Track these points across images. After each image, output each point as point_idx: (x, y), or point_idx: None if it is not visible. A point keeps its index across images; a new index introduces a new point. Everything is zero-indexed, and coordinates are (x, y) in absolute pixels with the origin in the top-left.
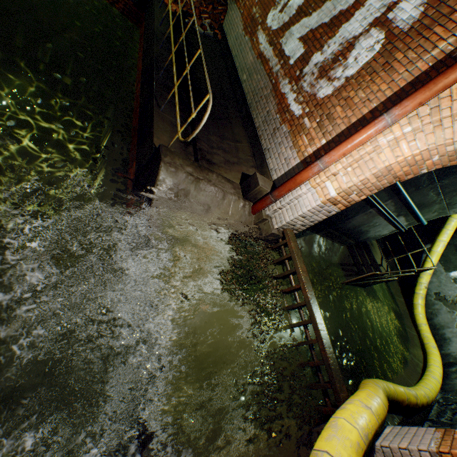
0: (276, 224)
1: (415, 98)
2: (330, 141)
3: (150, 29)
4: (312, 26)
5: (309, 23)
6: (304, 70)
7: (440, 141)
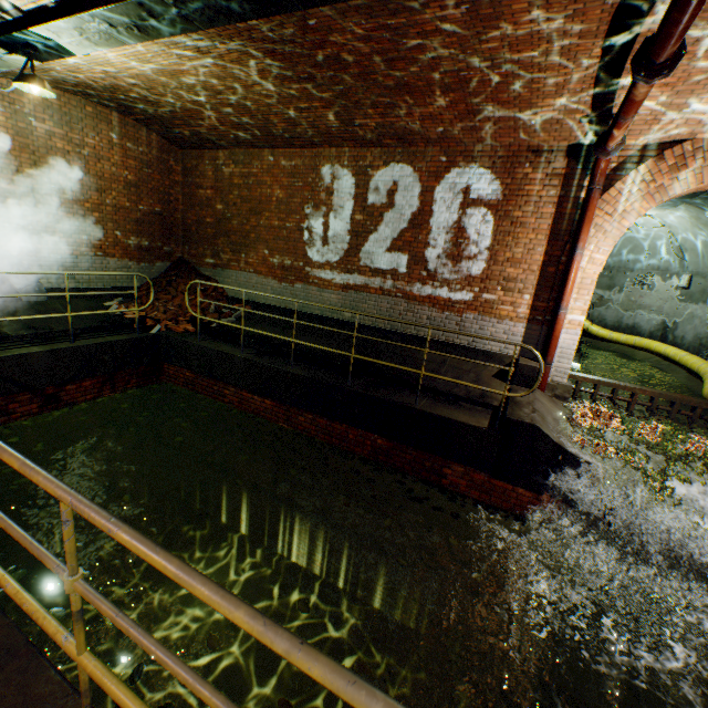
0: (563, 379)
1: (585, 231)
2: (533, 292)
3: (231, 366)
4: (391, 236)
5: (384, 236)
6: (429, 267)
7: (616, 238)
